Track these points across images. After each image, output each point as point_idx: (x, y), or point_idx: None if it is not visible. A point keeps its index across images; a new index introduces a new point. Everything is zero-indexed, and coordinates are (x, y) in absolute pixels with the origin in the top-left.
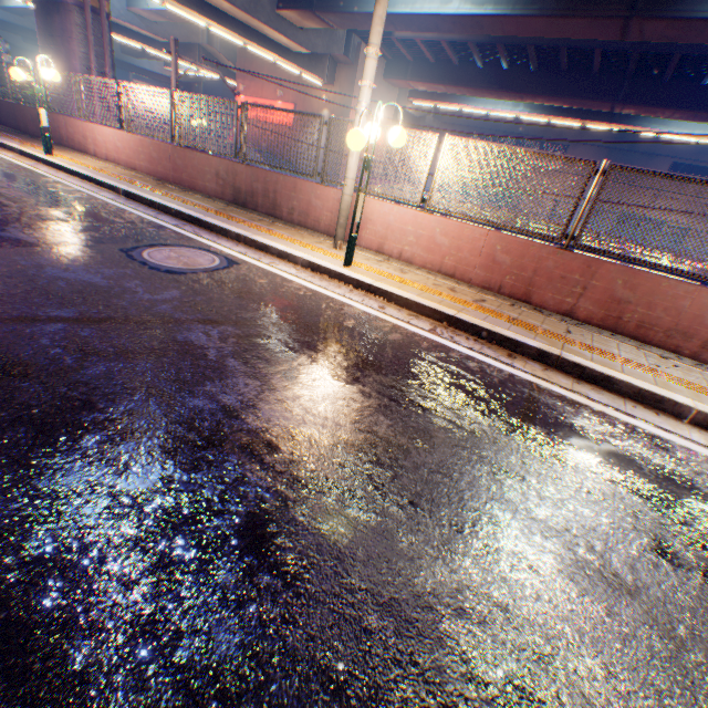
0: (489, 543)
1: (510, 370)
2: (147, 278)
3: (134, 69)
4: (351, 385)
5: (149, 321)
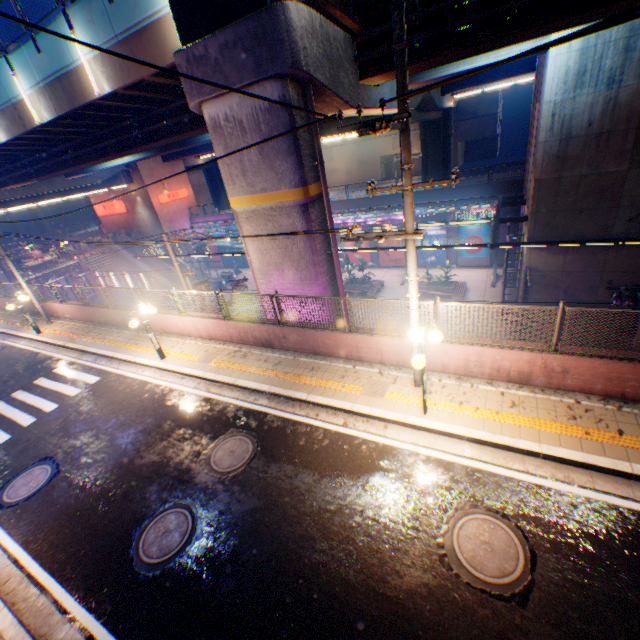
0: None
1: (52, 353)
2: None
3: None
4: None
5: None
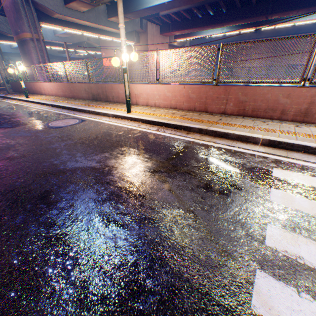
0: (131, 191)
1: (184, 138)
2: (47, 131)
3: (64, 58)
4: (107, 152)
5: (40, 144)
